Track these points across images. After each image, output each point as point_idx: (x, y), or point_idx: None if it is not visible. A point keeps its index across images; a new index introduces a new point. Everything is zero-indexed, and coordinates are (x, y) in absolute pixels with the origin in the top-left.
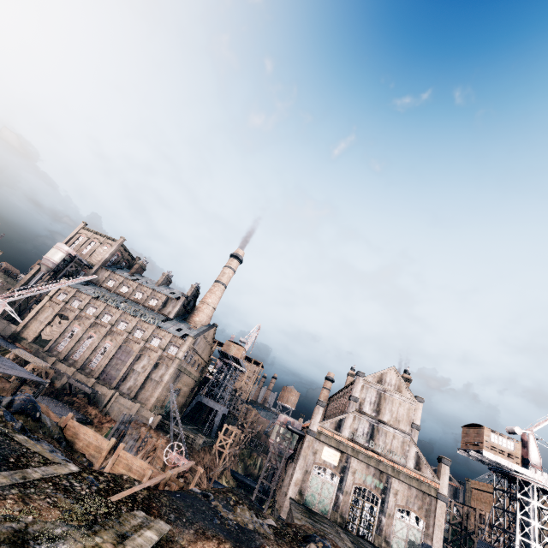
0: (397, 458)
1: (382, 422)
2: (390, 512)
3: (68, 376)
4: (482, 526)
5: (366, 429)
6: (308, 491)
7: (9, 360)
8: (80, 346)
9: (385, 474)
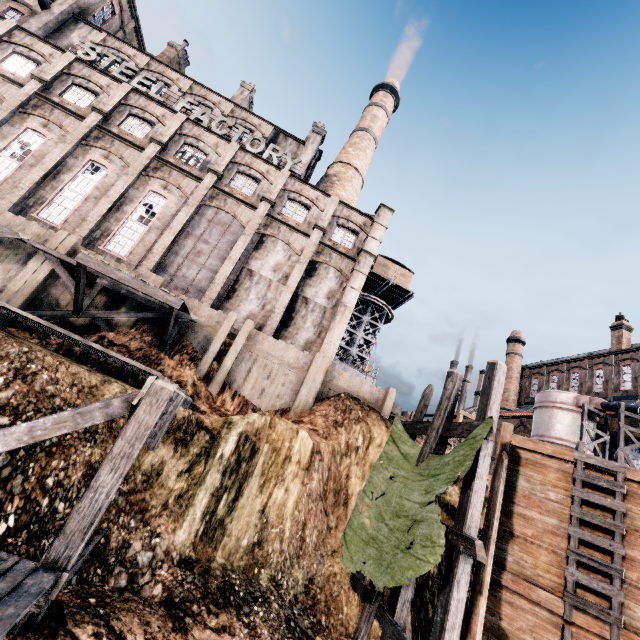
0: None
1: None
2: None
3: (51, 253)
4: None
5: None
6: None
7: None
8: (62, 188)
9: None
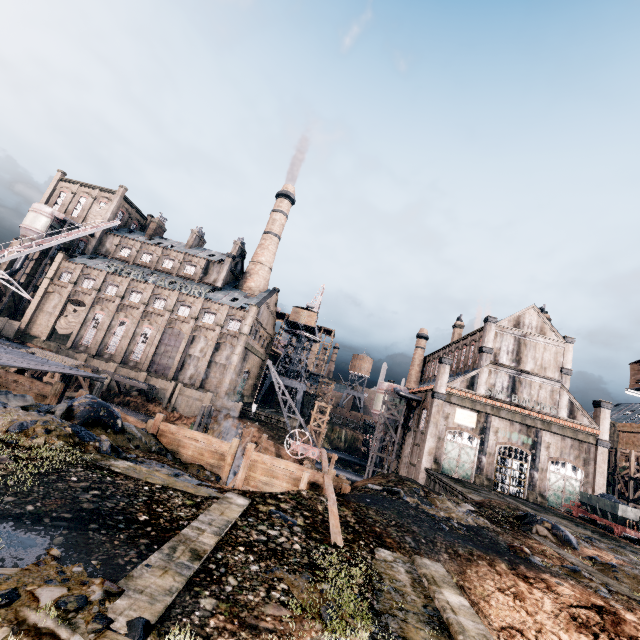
0: (547, 409)
1: (524, 372)
2: (543, 466)
3: (110, 373)
4: (626, 464)
5: (506, 383)
6: (444, 458)
7: (33, 354)
8: (112, 336)
9: (534, 429)
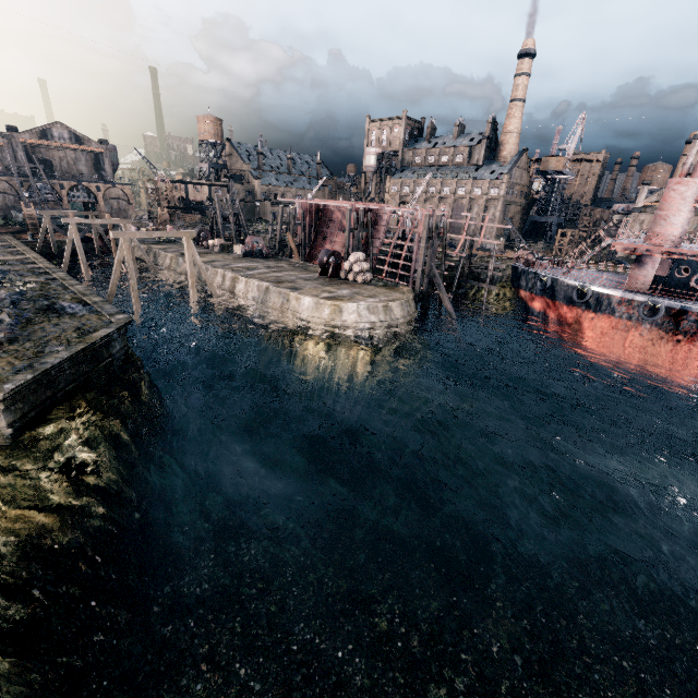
0: None
1: None
2: None
3: None
4: None
5: None
6: None
7: None
8: None
9: None
